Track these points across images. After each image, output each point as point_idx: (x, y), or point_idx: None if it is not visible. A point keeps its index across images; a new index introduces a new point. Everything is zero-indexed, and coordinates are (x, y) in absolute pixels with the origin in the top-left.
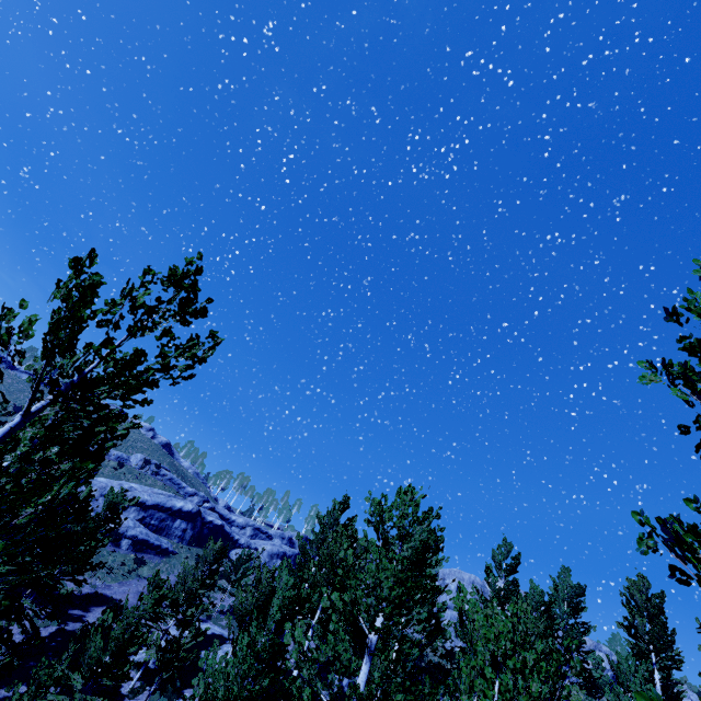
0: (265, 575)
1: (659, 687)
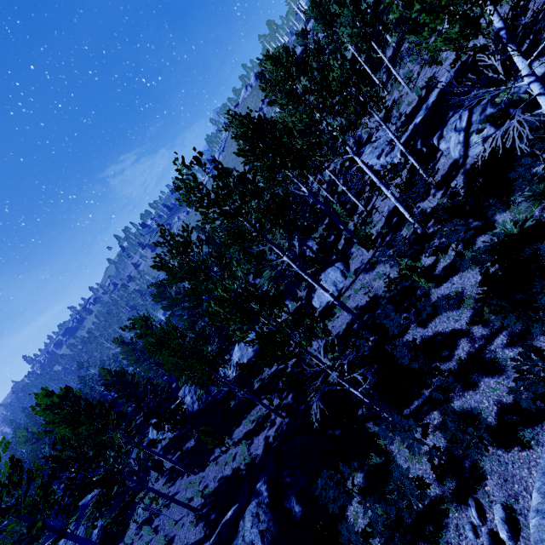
0: None
1: None
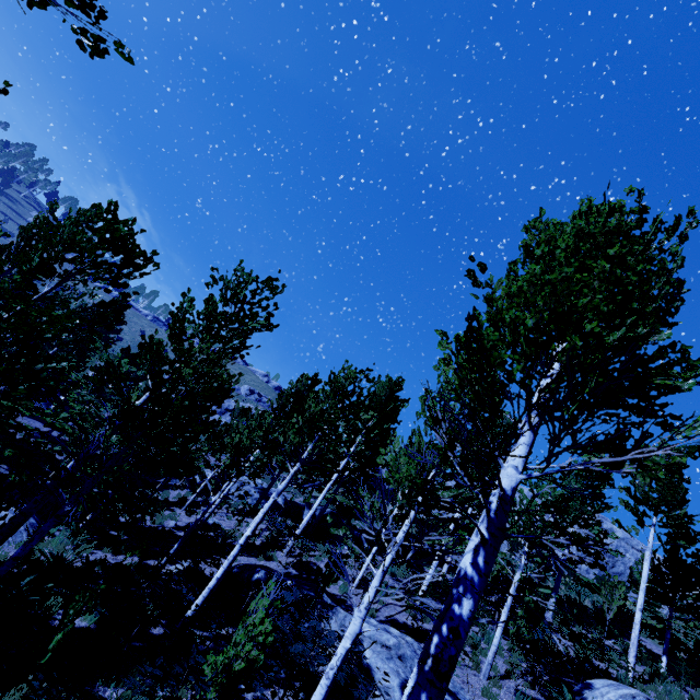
0: (256, 414)
1: (651, 545)
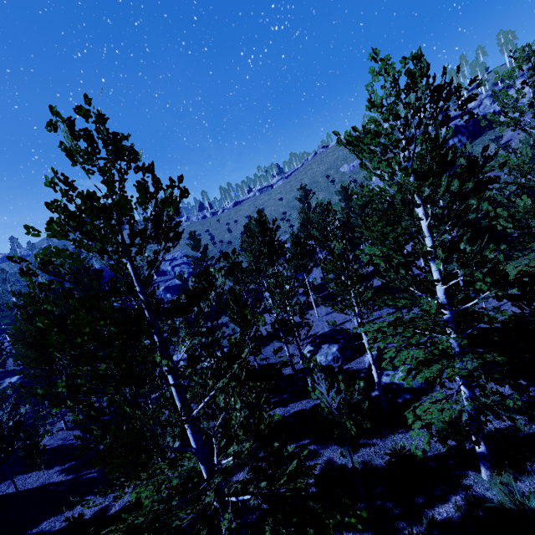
0: None
1: None
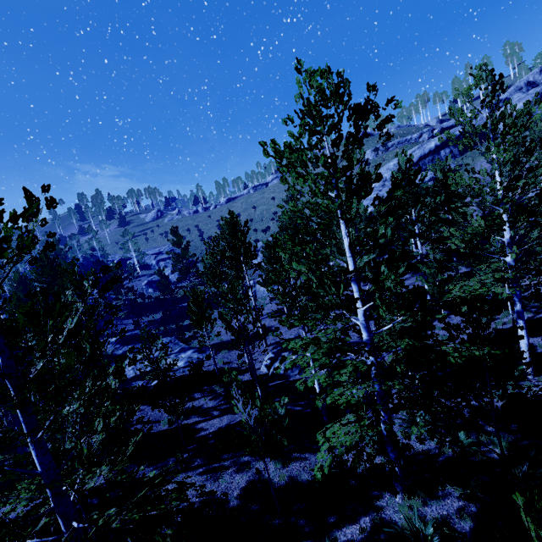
0: None
1: None
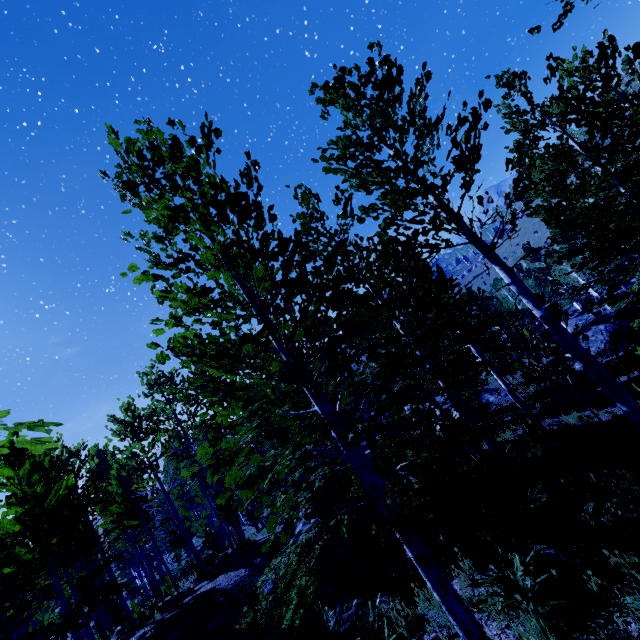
0: None
1: None
